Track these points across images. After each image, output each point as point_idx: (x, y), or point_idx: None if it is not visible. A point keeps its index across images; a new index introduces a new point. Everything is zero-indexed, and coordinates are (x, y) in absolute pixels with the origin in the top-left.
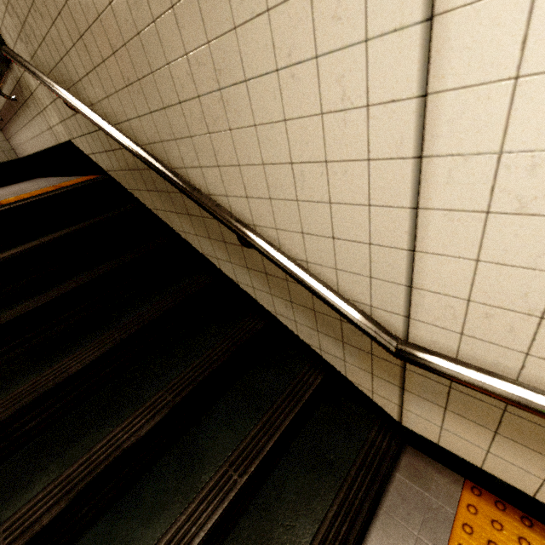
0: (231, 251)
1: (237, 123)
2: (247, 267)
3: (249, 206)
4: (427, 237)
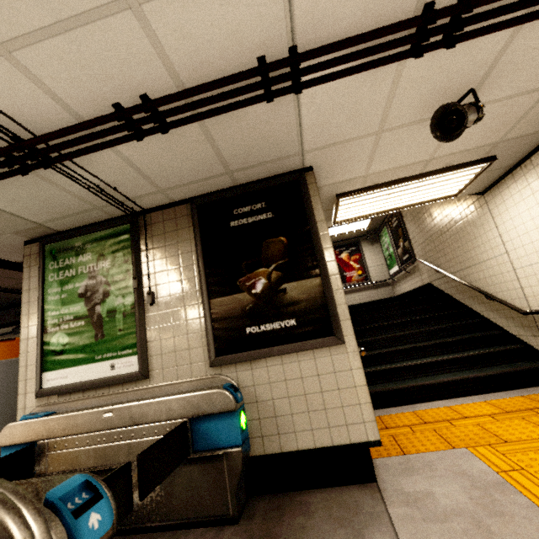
0: (485, 306)
1: (483, 269)
2: (491, 310)
3: (488, 288)
4: (521, 284)
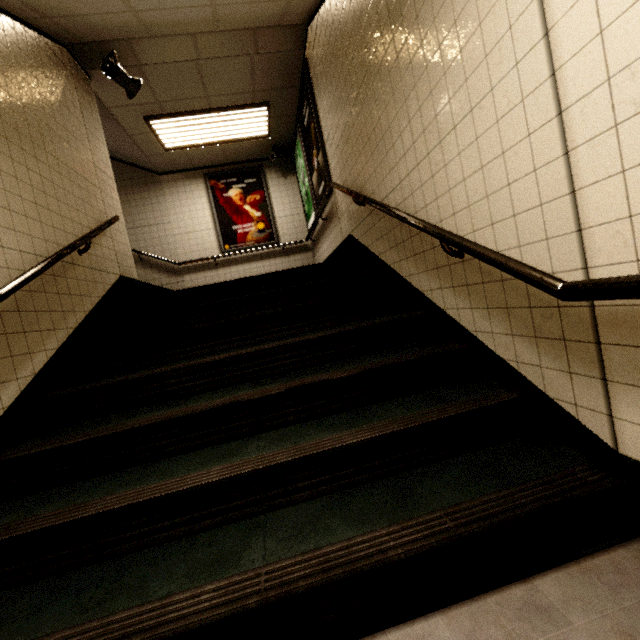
0: (441, 275)
1: (449, 159)
2: (452, 287)
3: (455, 222)
4: (580, 172)
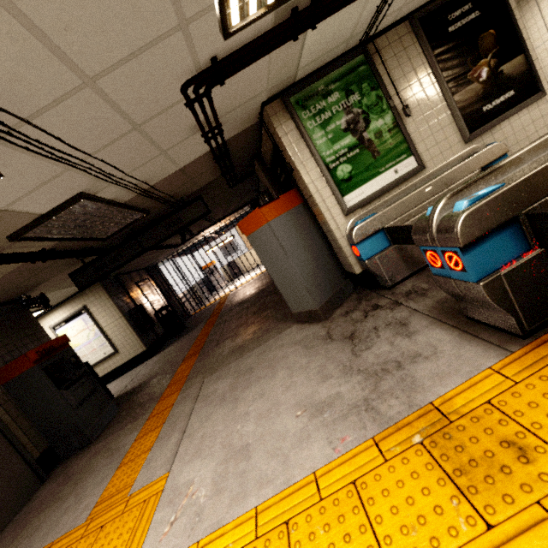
0: None
1: None
2: None
3: None
4: None
